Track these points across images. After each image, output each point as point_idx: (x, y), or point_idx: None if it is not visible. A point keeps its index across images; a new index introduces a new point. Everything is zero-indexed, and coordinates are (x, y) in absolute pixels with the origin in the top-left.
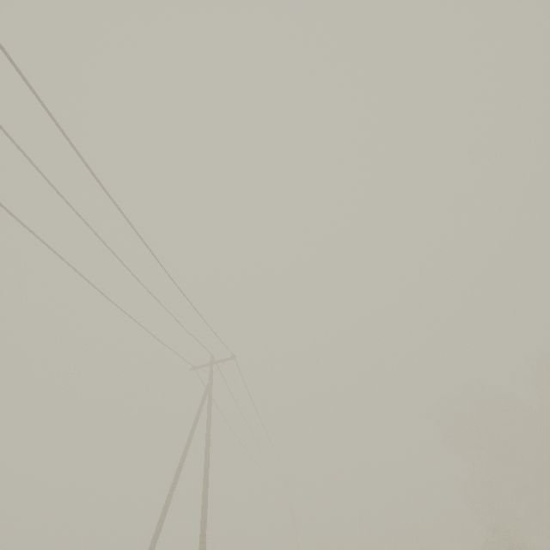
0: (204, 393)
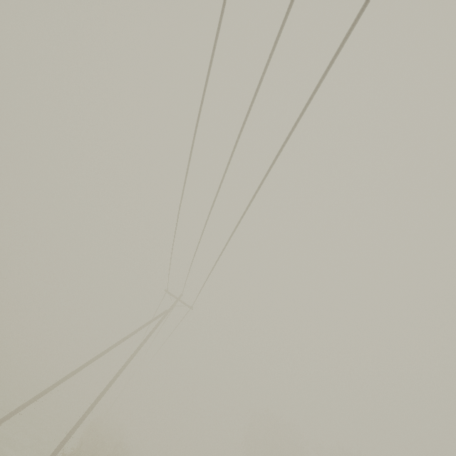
0: (162, 313)
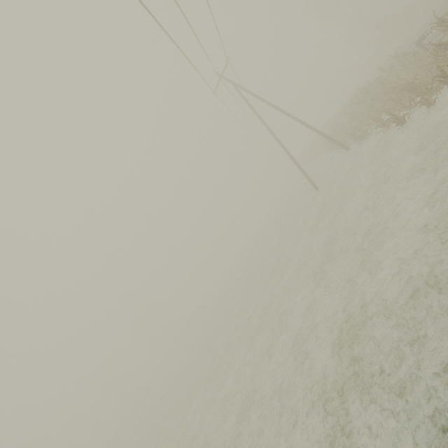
0: (237, 90)
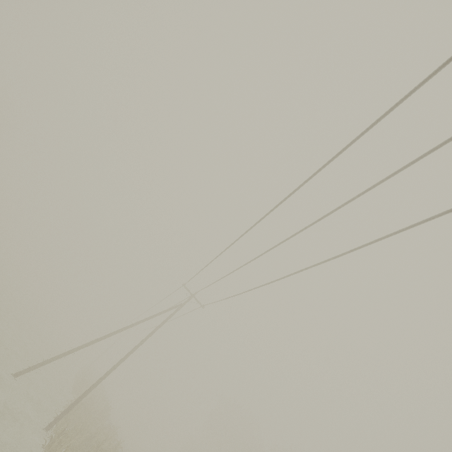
0: (177, 306)
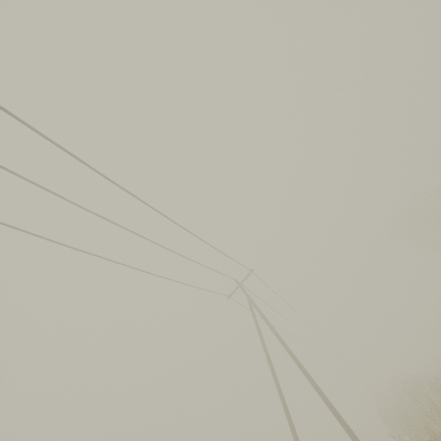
0: (249, 306)
